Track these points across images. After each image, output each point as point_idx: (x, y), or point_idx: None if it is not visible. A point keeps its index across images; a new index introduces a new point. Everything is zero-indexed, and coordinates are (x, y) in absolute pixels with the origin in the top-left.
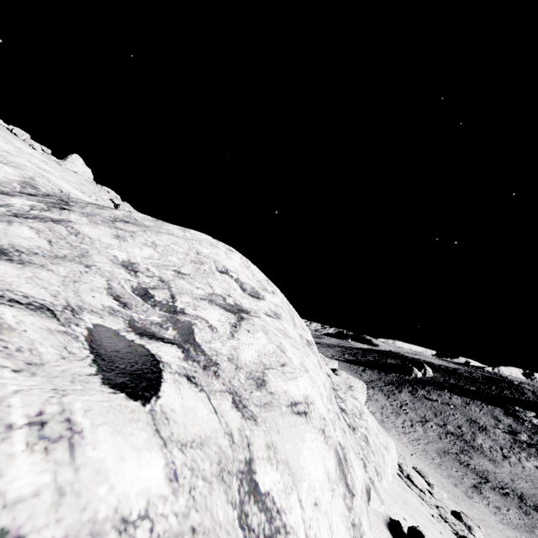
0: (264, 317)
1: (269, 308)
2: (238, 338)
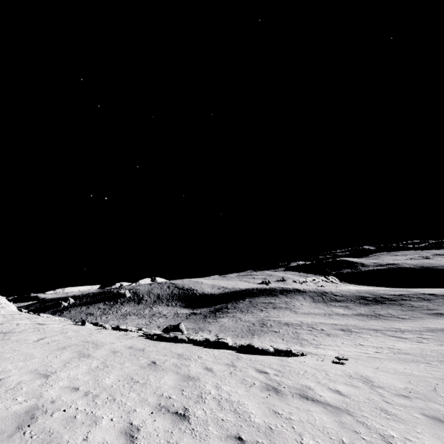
0: (1, 299)
1: (0, 297)
2: (2, 301)
